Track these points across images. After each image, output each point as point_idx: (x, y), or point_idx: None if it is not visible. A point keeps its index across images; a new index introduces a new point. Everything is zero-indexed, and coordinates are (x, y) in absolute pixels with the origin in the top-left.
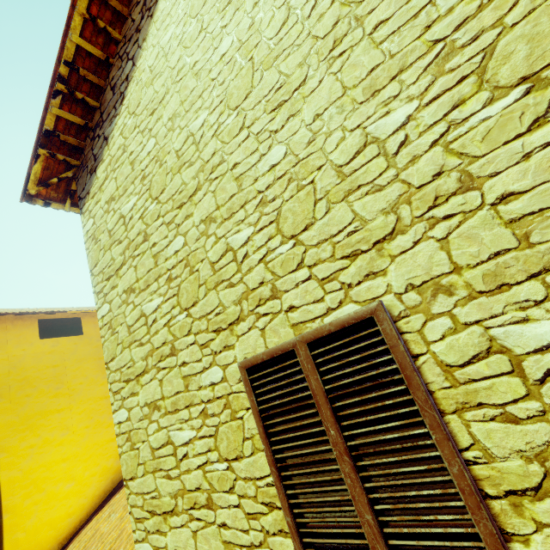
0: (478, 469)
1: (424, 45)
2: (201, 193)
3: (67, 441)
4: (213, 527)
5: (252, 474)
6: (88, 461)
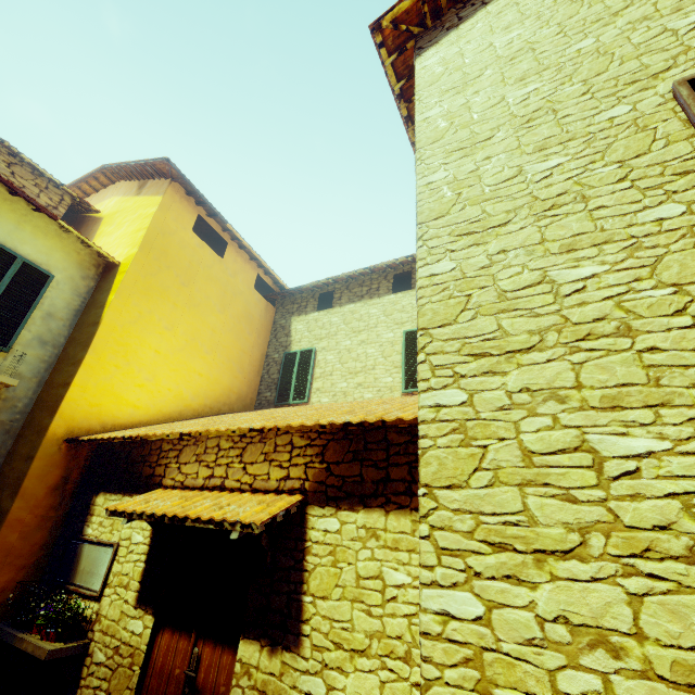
0: None
1: None
2: (634, 7)
3: (166, 337)
4: (580, 214)
5: (660, 161)
6: (173, 373)
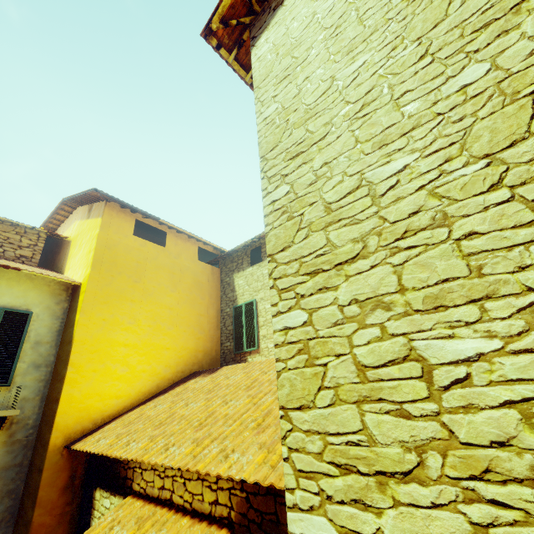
0: None
1: None
2: None
3: (131, 330)
4: (443, 245)
5: None
6: (143, 356)
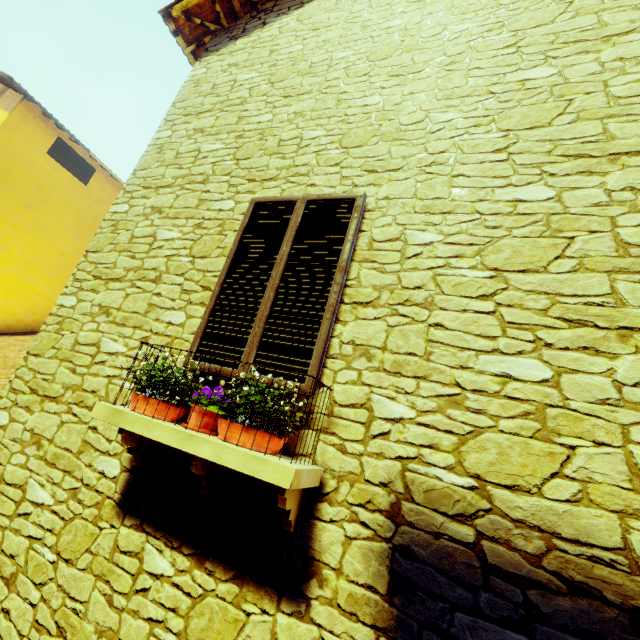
0: (348, 290)
1: (486, 91)
2: (308, 97)
3: None
4: (148, 294)
5: (206, 268)
6: (3, 290)
